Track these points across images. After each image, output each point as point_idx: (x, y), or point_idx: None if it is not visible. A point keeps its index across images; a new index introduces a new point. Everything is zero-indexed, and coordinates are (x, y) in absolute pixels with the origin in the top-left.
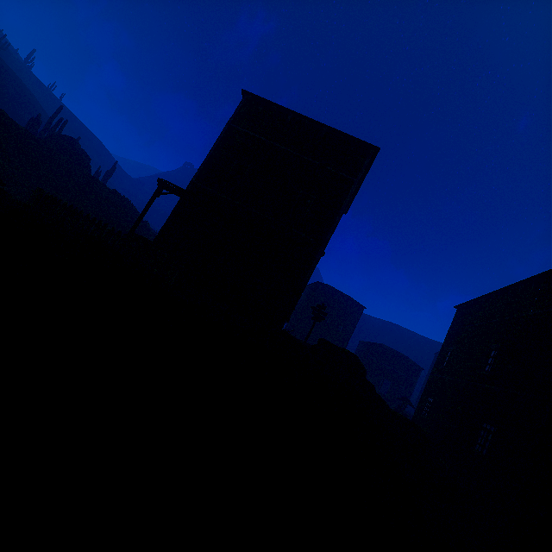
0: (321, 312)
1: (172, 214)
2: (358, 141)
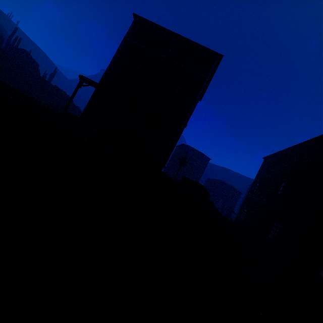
0: (184, 161)
1: (90, 99)
2: (209, 50)
